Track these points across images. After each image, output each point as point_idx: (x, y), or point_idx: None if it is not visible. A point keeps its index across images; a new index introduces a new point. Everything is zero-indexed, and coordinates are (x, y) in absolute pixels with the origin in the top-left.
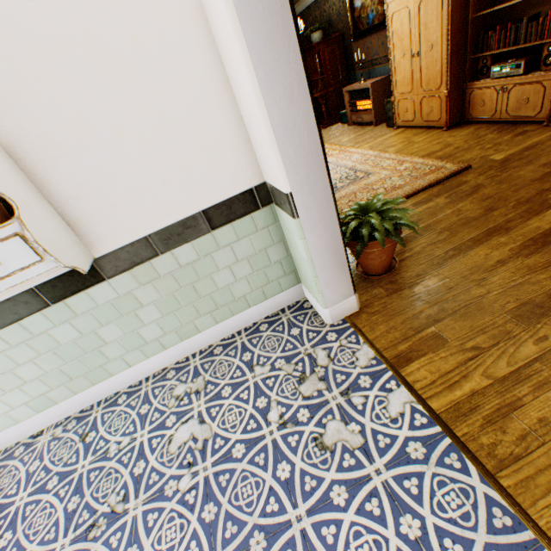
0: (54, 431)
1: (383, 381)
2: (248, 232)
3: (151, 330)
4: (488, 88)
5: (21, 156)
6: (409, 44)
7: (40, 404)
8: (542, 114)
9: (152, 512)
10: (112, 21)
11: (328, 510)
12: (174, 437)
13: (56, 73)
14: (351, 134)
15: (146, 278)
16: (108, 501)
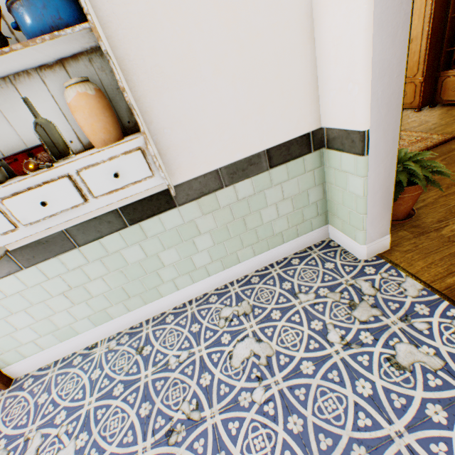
0: (108, 344)
1: (442, 310)
2: (297, 173)
3: (202, 257)
4: None
5: (135, 84)
6: None
7: (99, 318)
8: None
9: (232, 421)
10: None
11: (429, 427)
12: (233, 353)
13: (180, 9)
14: None
15: (208, 208)
16: (181, 409)
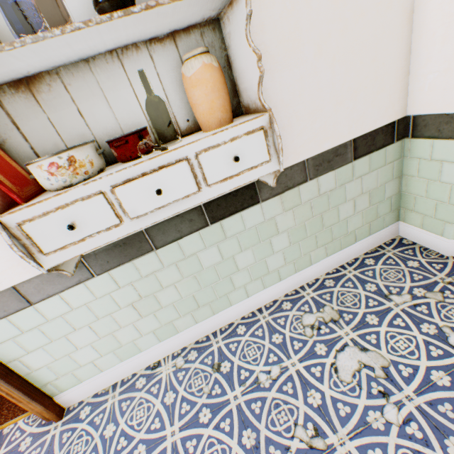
0: (174, 362)
1: None
2: (378, 165)
3: (276, 259)
4: None
5: None
6: None
7: (164, 332)
8: None
9: (371, 449)
10: None
11: None
12: (338, 366)
13: None
14: None
15: (290, 204)
16: (297, 436)
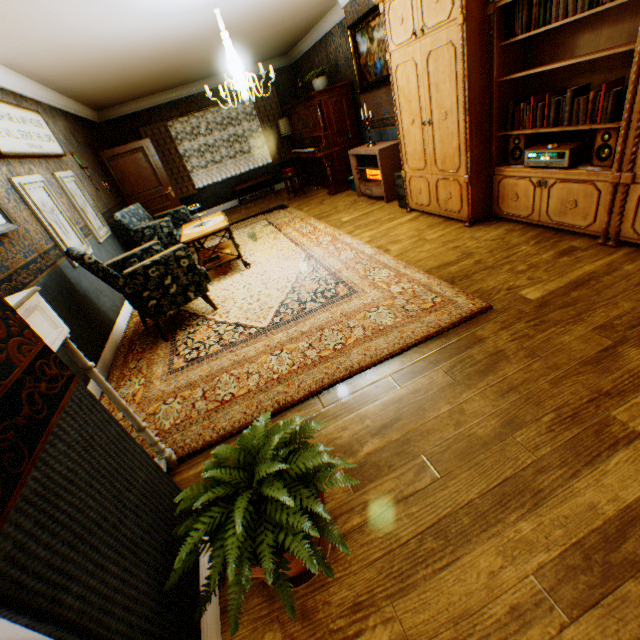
0: None
1: None
2: None
3: None
4: (522, 178)
5: None
6: (418, 107)
7: None
8: (597, 227)
9: None
10: None
11: None
12: None
13: None
14: (356, 211)
15: None
16: None
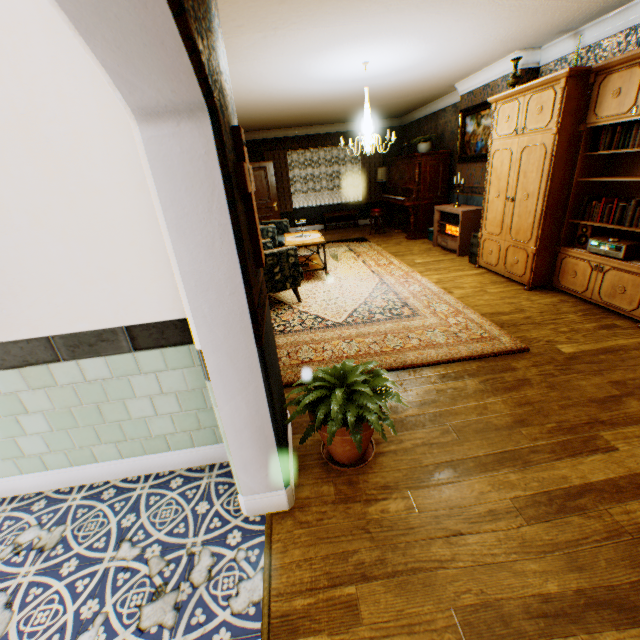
0: None
1: None
2: (182, 363)
3: (34, 442)
4: (582, 260)
5: None
6: (506, 186)
7: None
8: (639, 312)
9: None
10: (54, 112)
11: None
12: None
13: None
14: (429, 257)
15: (39, 382)
16: None
